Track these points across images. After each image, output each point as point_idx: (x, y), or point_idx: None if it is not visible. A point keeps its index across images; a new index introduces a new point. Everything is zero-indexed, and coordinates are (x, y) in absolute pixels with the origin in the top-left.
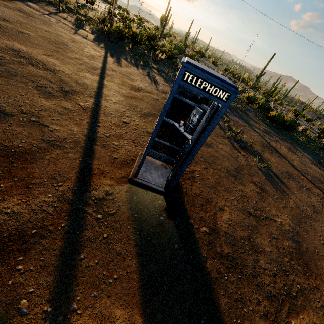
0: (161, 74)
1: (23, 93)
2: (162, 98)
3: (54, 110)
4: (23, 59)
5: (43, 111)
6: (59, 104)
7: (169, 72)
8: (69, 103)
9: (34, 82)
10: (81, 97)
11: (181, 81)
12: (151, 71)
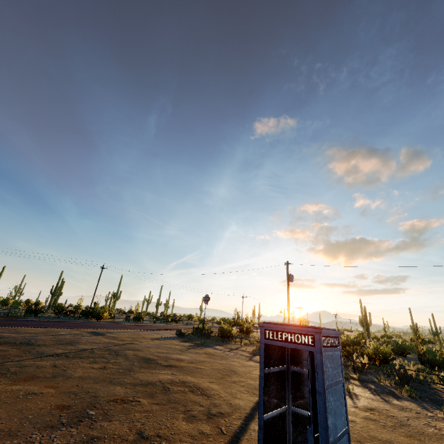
0: (366, 384)
1: (169, 417)
2: (363, 418)
3: (189, 433)
4: (186, 388)
5: (177, 434)
6: (198, 427)
7: (385, 381)
8: (209, 426)
9: (185, 407)
10: (226, 420)
11: (264, 339)
12: (345, 383)
